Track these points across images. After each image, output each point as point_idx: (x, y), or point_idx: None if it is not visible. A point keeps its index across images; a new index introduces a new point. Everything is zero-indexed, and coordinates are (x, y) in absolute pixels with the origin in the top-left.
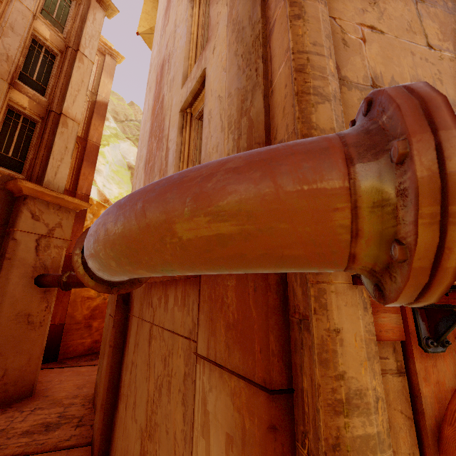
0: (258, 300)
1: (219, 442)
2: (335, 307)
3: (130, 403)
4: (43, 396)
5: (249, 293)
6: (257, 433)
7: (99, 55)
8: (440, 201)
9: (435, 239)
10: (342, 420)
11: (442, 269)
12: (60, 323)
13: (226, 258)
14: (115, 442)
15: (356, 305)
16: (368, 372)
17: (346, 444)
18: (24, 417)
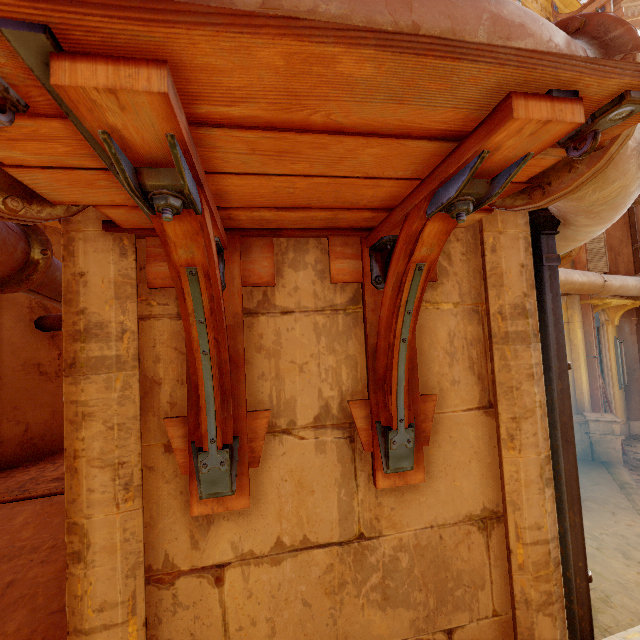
0: None
1: None
2: (82, 253)
3: None
4: None
5: None
6: None
7: None
8: None
9: None
10: (79, 345)
11: None
12: None
13: None
14: None
15: (109, 251)
16: (114, 309)
17: (81, 362)
18: (56, 468)
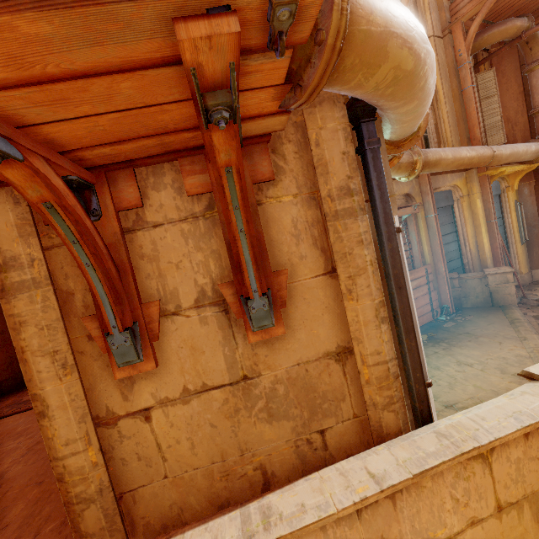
0: None
1: None
2: None
3: None
4: None
5: None
6: None
7: None
8: None
9: None
10: (3, 275)
11: None
12: None
13: None
14: None
15: (5, 202)
16: (21, 245)
17: (8, 287)
18: None
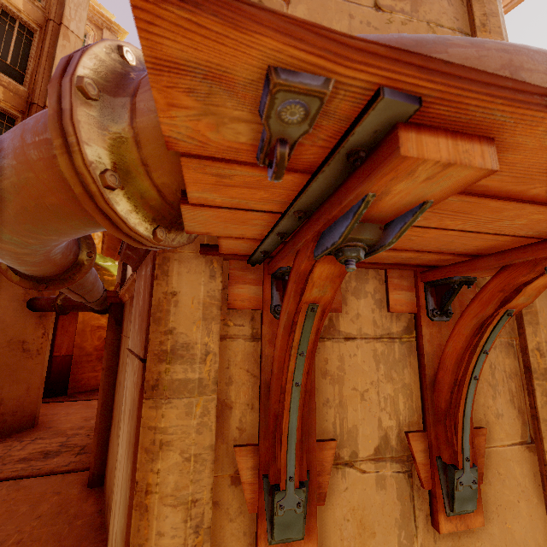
0: (149, 282)
1: (127, 420)
2: (175, 273)
3: (116, 422)
4: (47, 427)
5: (147, 277)
6: (137, 399)
7: (95, 30)
8: (61, 134)
9: (69, 166)
10: (164, 366)
11: (93, 194)
12: (68, 354)
13: (21, 214)
14: (108, 464)
15: (200, 272)
16: (201, 330)
17: (164, 385)
18: (23, 446)
